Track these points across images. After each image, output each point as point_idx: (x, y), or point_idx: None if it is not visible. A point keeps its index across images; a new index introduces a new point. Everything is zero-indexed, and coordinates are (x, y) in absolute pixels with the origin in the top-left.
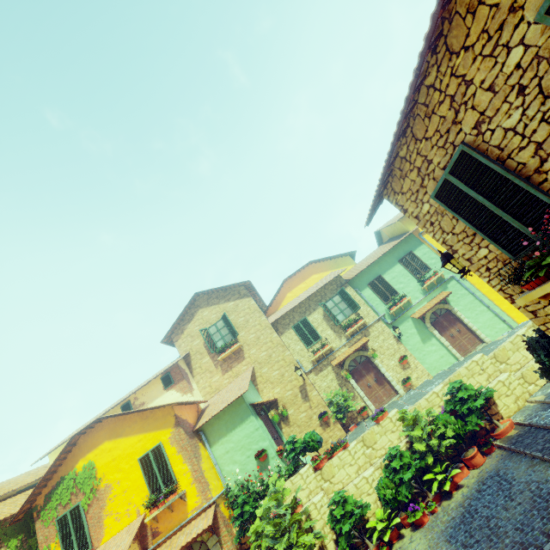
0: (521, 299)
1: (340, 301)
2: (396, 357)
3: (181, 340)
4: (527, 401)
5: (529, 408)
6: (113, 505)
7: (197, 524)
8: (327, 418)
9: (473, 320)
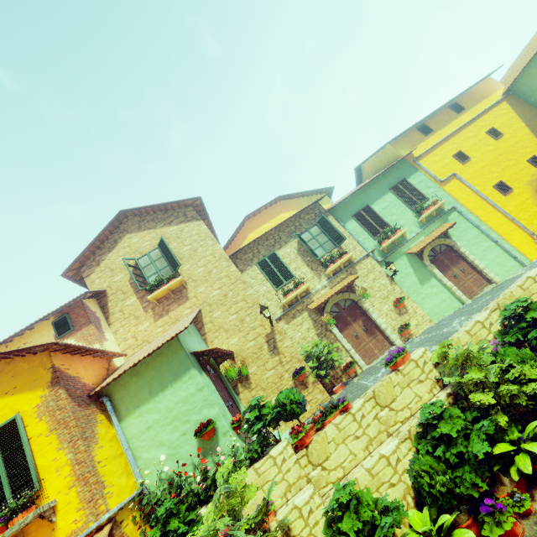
0: None
1: (319, 232)
2: (390, 299)
3: (95, 275)
4: None
5: None
6: None
7: None
8: (305, 376)
9: (479, 258)
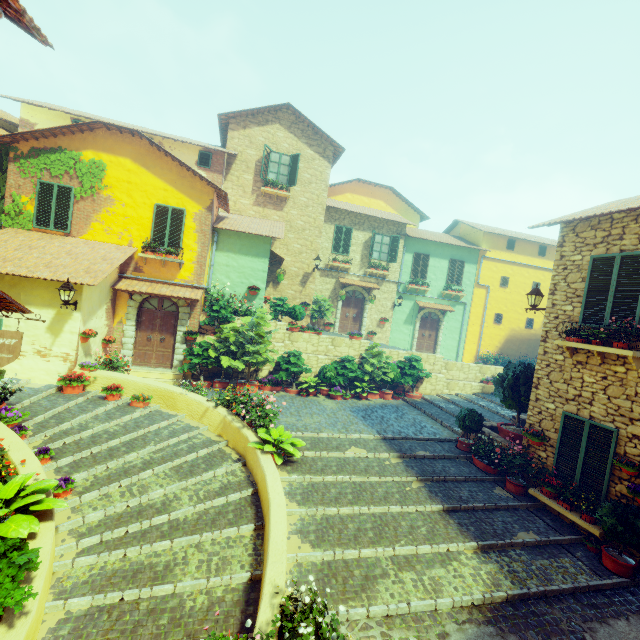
0: (560, 341)
1: (387, 244)
2: (381, 315)
3: (238, 134)
4: (436, 394)
5: (436, 397)
6: (107, 218)
7: (183, 291)
8: (306, 309)
9: (444, 338)
